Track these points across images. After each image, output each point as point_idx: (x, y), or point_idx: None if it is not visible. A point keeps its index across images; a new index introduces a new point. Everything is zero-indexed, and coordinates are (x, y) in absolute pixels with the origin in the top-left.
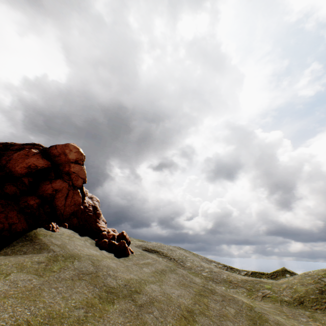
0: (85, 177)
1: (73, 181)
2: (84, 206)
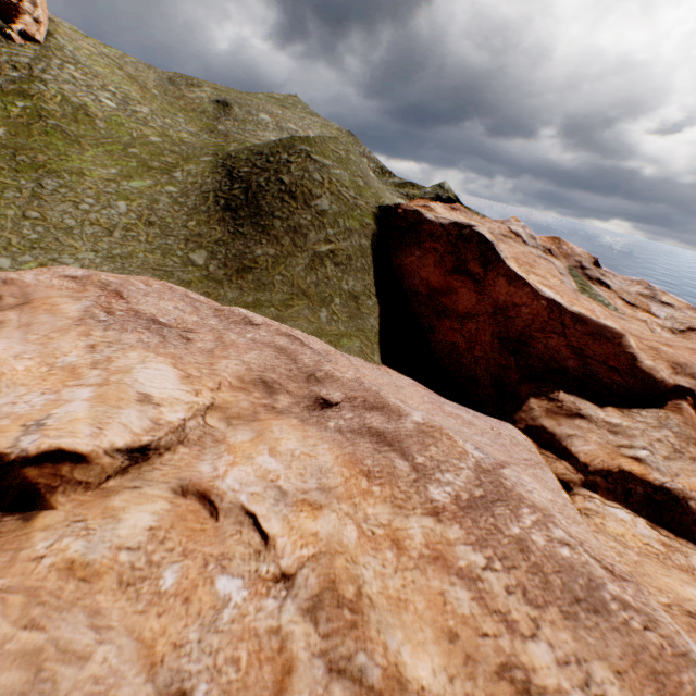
0: None
1: None
2: None
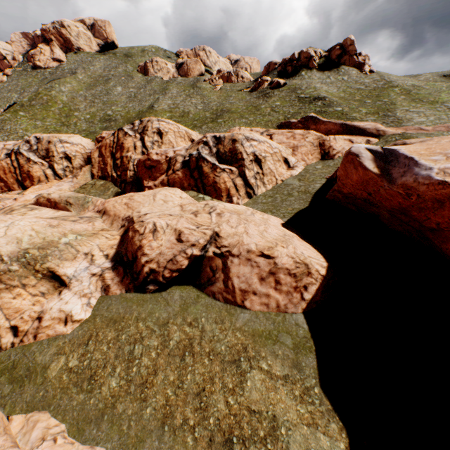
0: (355, 50)
1: (350, 55)
2: (358, 62)
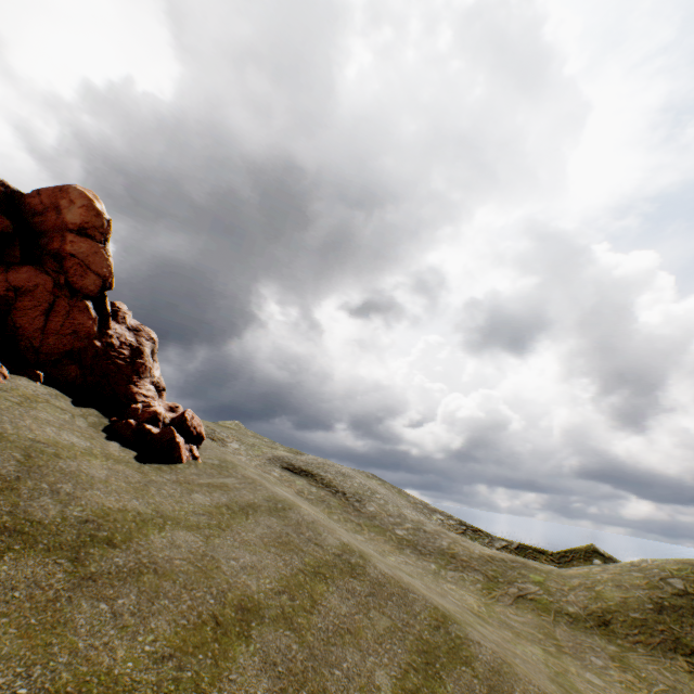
0: (108, 274)
1: (69, 277)
2: (106, 343)
